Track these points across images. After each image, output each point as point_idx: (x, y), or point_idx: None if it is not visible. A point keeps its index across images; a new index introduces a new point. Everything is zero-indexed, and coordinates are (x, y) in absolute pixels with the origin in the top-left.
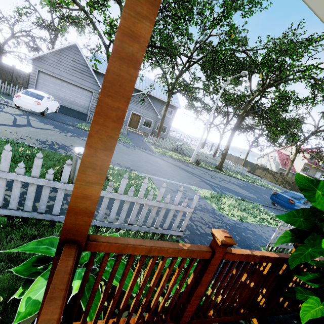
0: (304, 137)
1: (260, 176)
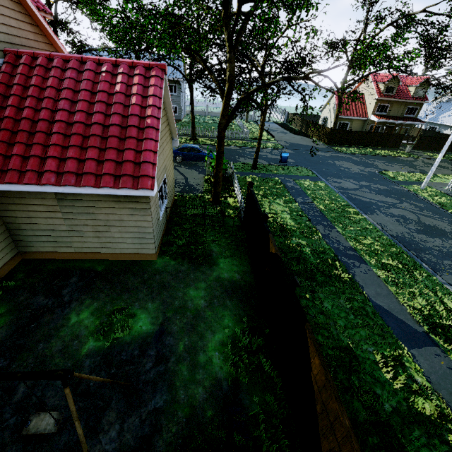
0: (304, 73)
1: (310, 136)
